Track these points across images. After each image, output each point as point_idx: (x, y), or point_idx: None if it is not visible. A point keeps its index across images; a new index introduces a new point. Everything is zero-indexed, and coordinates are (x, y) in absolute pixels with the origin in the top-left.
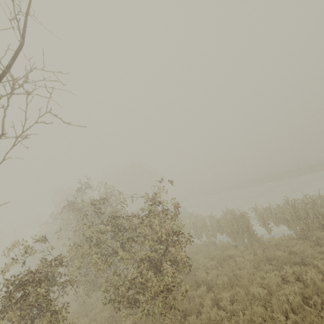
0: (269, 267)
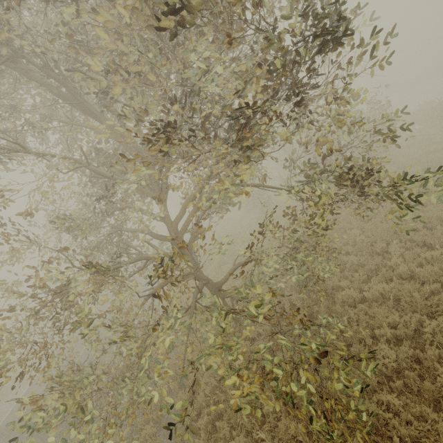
0: None
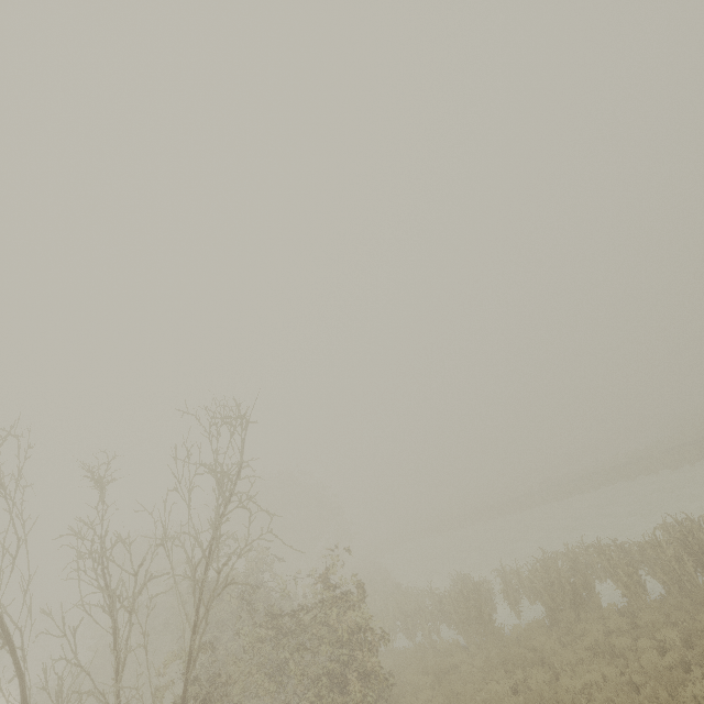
0: (501, 674)
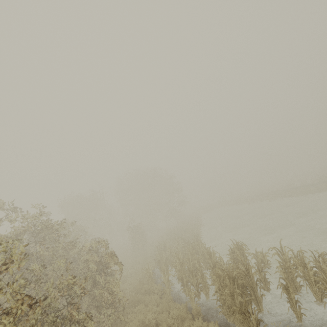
0: None
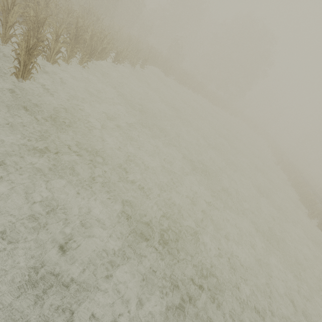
0: None
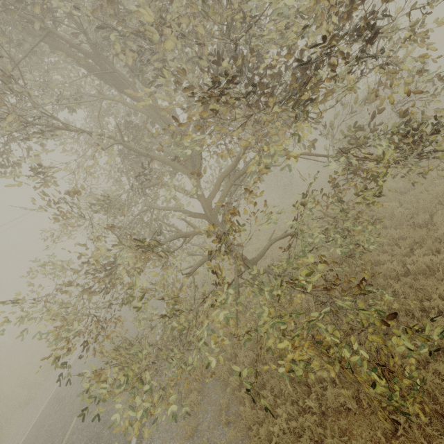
0: None
